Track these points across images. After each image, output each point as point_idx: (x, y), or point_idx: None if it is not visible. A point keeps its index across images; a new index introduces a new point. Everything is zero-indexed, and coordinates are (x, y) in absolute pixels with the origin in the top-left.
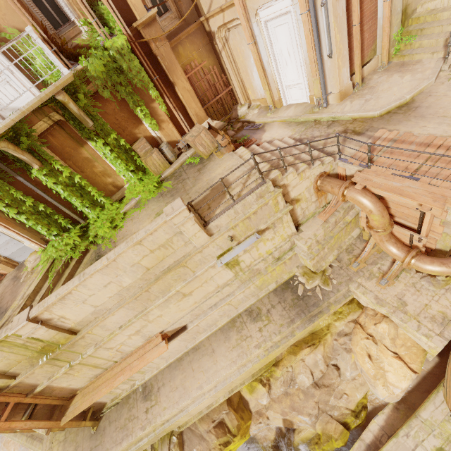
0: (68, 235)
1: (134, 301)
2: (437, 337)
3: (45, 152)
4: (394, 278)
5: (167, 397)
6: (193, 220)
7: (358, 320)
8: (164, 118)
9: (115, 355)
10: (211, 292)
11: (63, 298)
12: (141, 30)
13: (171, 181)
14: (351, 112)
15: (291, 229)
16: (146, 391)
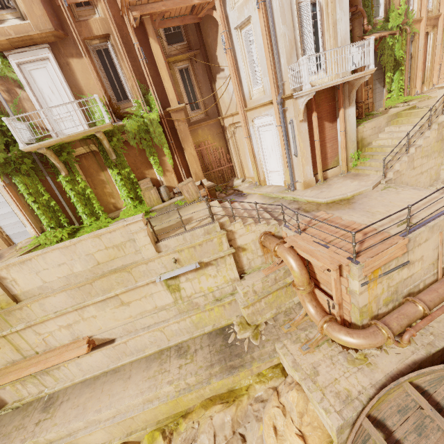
0: (61, 230)
1: (77, 289)
2: (335, 414)
3: (75, 167)
4: (316, 347)
5: (64, 412)
6: (146, 232)
7: (278, 387)
8: (170, 169)
9: (39, 344)
10: (148, 310)
11: (23, 262)
12: (171, 113)
13: (157, 213)
14: (307, 196)
15: (234, 273)
16: (49, 402)
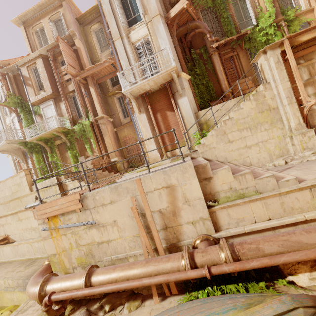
0: (43, 180)
1: (5, 205)
2: None
3: (55, 149)
4: None
5: None
6: (26, 178)
7: None
8: (96, 151)
9: None
10: (29, 228)
11: None
12: (98, 120)
13: None
14: None
15: None
16: None
